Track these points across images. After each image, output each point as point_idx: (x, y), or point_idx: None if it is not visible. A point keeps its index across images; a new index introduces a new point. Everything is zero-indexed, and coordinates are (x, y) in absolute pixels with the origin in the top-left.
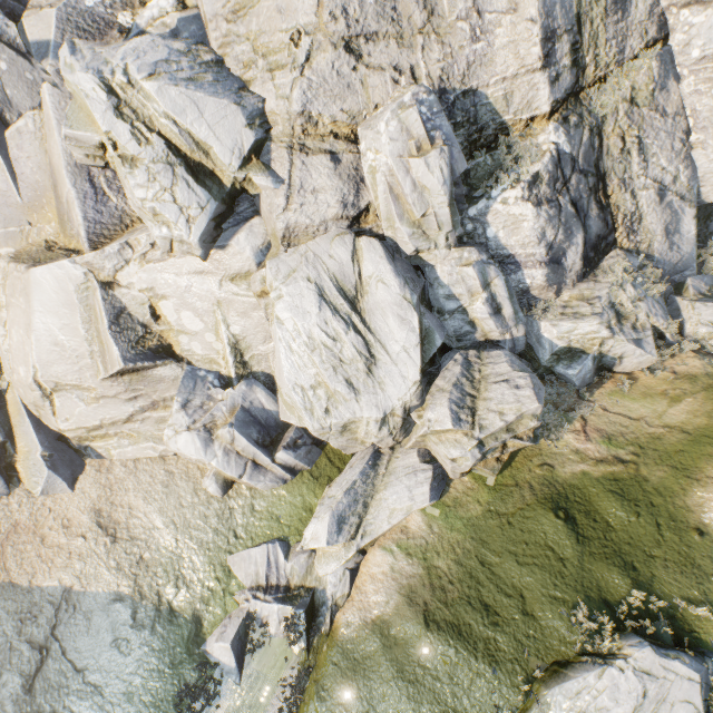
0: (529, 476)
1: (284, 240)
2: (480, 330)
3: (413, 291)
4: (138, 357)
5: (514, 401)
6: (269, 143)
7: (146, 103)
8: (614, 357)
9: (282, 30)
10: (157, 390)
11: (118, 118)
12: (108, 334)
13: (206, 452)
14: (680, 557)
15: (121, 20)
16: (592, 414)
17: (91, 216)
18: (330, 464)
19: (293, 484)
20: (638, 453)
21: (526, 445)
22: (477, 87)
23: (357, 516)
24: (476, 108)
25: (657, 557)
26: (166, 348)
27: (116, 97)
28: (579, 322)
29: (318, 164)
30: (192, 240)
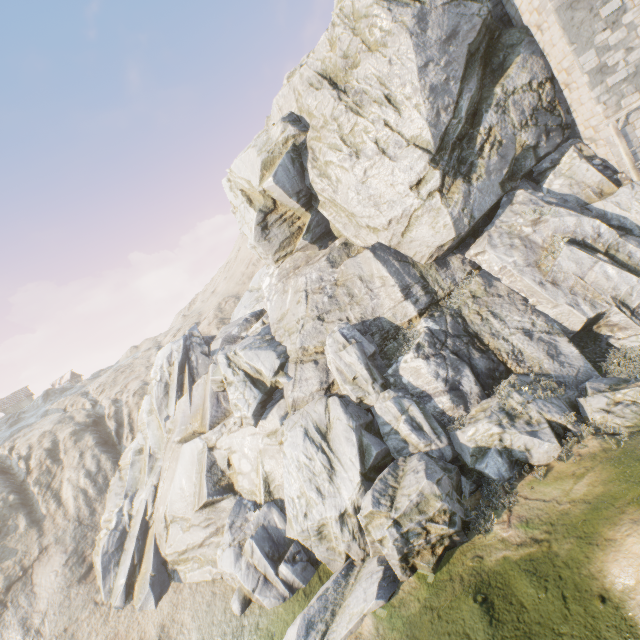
0: (461, 568)
1: (292, 407)
2: (411, 444)
3: (356, 421)
4: (215, 492)
5: (415, 483)
6: (287, 363)
7: (240, 359)
8: (521, 449)
9: (294, 320)
10: (221, 518)
11: (229, 367)
12: (205, 478)
13: (235, 565)
14: (586, 631)
15: (243, 335)
16: (516, 505)
17: (213, 414)
18: (319, 581)
19: (290, 601)
20: (550, 530)
21: (445, 530)
22: (379, 315)
23: (324, 623)
24: (382, 324)
25: (565, 634)
26: (230, 485)
27: (230, 360)
28: (476, 424)
29: (308, 366)
30: (249, 415)
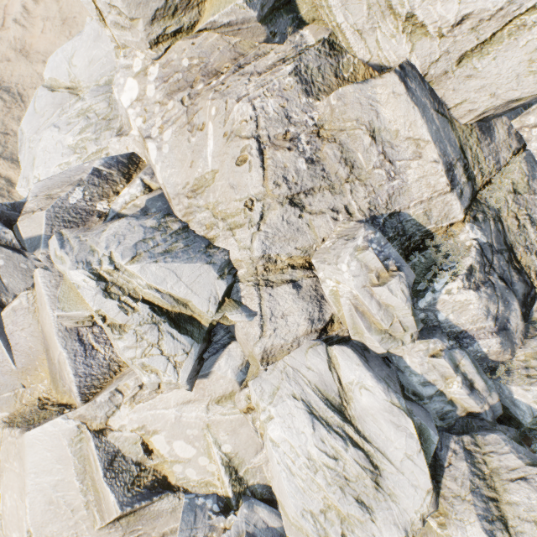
0: None
1: (263, 360)
2: (460, 406)
3: (397, 392)
4: (135, 498)
5: None
6: (237, 283)
7: (130, 279)
8: None
9: (236, 200)
10: (155, 526)
11: (107, 298)
12: (103, 482)
13: None
14: None
15: (99, 207)
16: None
17: (82, 371)
18: None
19: None
20: None
21: None
22: (399, 209)
23: None
24: (402, 224)
25: None
26: (161, 480)
27: (104, 281)
28: None
29: (282, 292)
30: (180, 382)
